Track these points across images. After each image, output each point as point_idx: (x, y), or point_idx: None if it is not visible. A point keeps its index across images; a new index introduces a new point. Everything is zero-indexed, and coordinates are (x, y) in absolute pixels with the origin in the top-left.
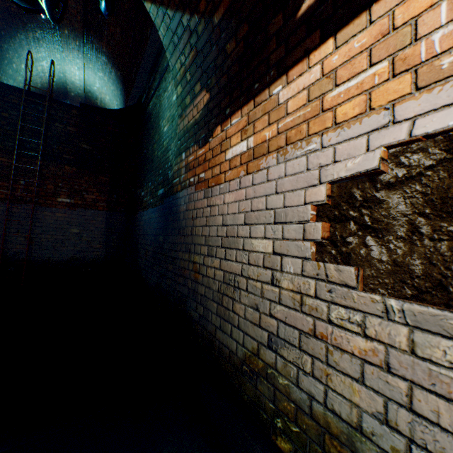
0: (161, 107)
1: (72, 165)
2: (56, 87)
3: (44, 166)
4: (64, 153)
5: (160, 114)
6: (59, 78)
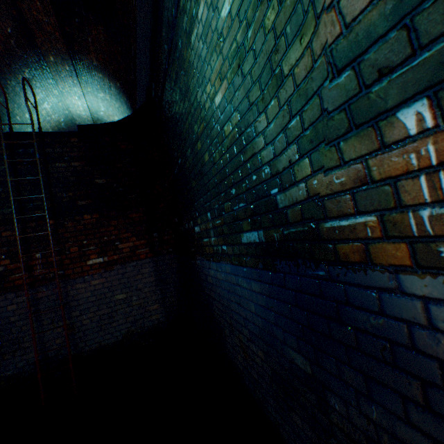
0: (189, 71)
1: (92, 212)
2: (66, 127)
3: (58, 225)
4: (78, 200)
5: (191, 83)
6: (65, 116)
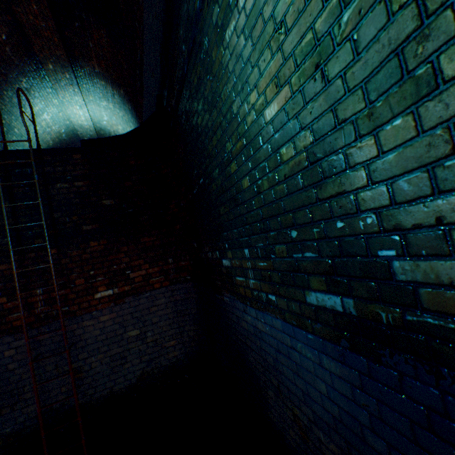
0: (220, 75)
1: (99, 238)
2: (67, 138)
3: (61, 255)
4: (82, 224)
5: (223, 90)
6: (66, 127)
